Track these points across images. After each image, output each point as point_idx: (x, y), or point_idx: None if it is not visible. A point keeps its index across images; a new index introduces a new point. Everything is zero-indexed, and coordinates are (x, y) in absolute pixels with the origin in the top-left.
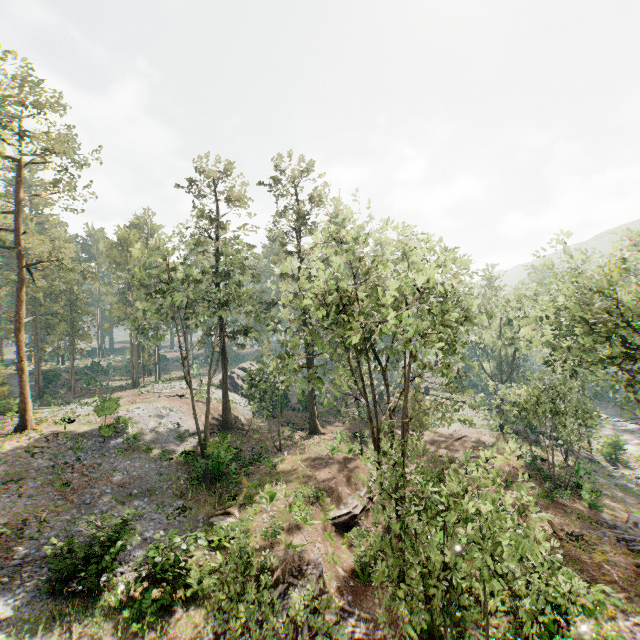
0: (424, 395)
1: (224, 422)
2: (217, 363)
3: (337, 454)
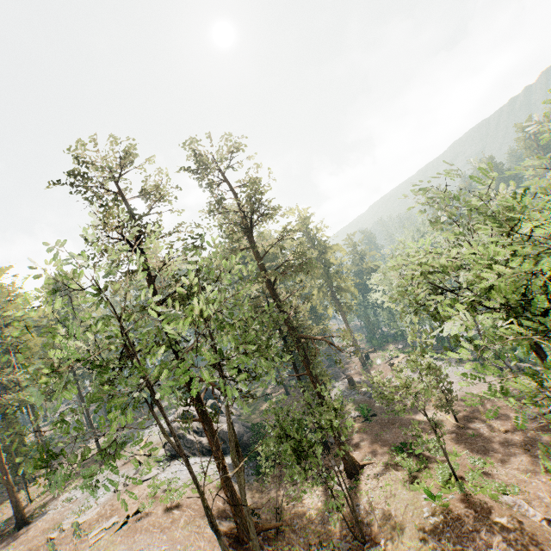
0: (370, 362)
1: (242, 532)
2: (238, 451)
3: (444, 501)
